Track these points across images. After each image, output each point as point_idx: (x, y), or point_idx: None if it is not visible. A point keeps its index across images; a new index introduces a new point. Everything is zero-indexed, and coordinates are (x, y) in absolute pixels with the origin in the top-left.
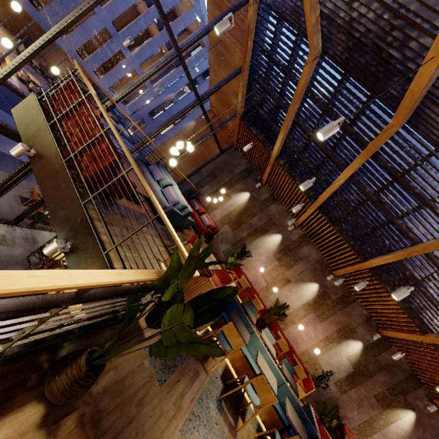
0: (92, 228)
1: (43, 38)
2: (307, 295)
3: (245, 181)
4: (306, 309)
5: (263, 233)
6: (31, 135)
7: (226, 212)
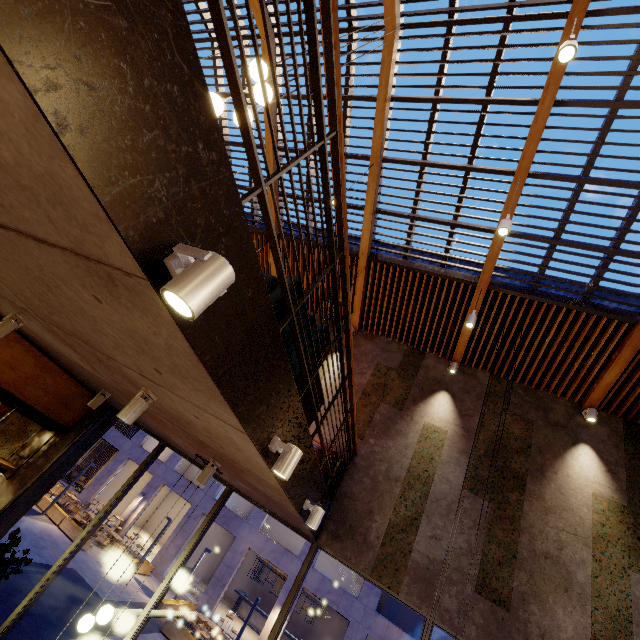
0: None
1: None
2: None
3: None
4: None
5: None
6: None
7: None
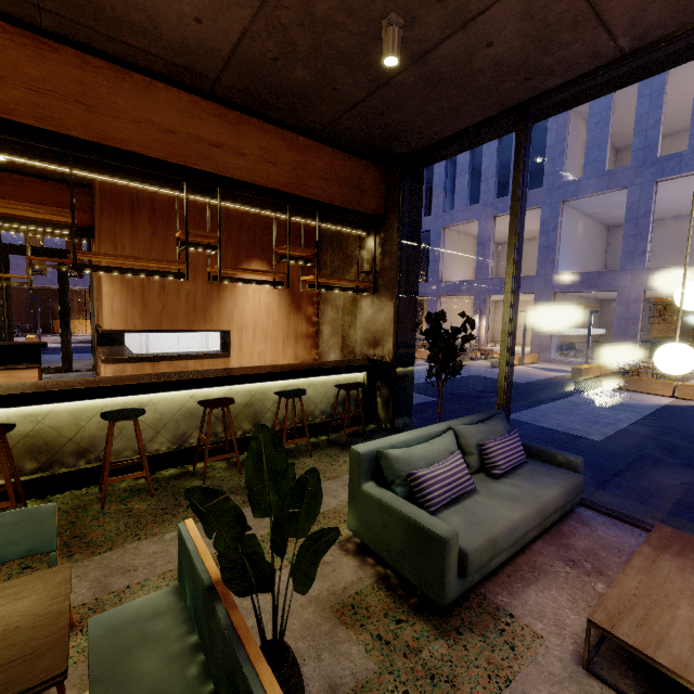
0: None
1: None
2: None
3: None
4: None
5: None
6: None
7: None
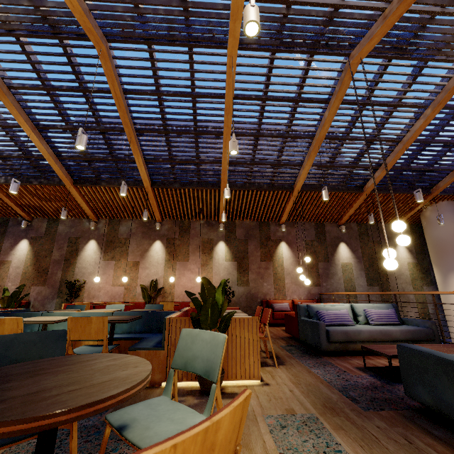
0: None
1: None
2: (160, 256)
3: (8, 234)
4: (170, 265)
5: (75, 255)
6: None
7: (19, 278)
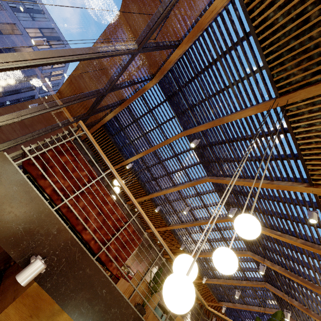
0: (144, 320)
1: (12, 58)
2: None
3: None
4: (133, 258)
5: None
6: (22, 230)
7: None
